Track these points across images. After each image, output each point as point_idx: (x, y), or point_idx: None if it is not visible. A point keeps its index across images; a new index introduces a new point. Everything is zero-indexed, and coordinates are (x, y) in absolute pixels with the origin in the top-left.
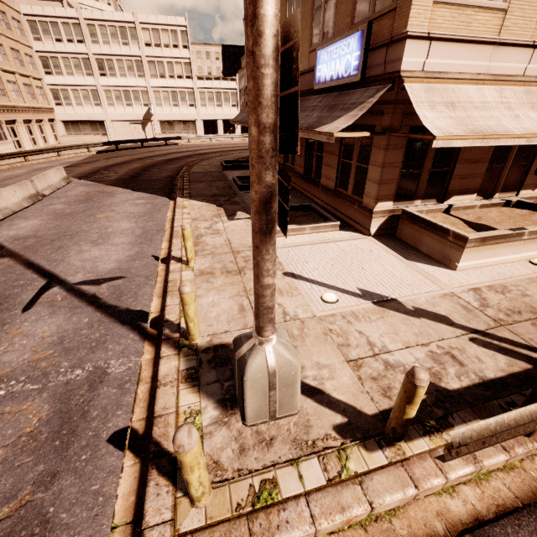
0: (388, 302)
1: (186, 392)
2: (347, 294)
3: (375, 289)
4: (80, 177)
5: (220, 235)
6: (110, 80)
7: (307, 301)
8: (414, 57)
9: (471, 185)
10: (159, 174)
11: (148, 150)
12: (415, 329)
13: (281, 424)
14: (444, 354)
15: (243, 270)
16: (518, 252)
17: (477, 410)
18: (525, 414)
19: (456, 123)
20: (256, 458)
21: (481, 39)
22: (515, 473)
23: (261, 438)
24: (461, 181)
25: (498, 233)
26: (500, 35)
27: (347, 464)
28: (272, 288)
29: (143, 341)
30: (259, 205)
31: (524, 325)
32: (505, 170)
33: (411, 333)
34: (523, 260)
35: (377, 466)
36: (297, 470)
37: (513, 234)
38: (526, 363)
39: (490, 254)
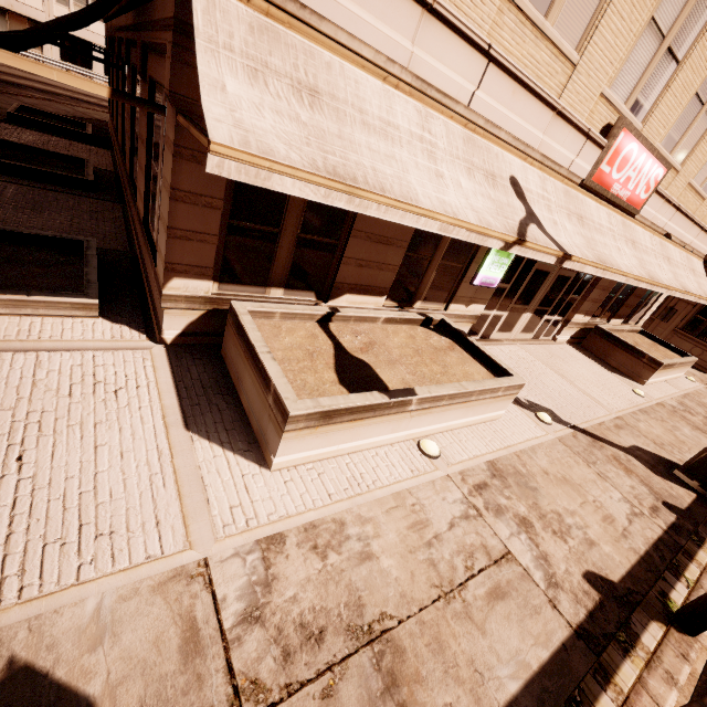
0: None
1: None
2: None
3: None
4: None
5: None
6: None
7: None
8: None
9: (378, 281)
10: None
11: None
12: None
13: None
14: None
15: None
16: (403, 428)
17: None
18: None
19: (302, 137)
20: None
21: None
22: None
23: None
24: (359, 270)
25: (360, 403)
26: None
27: None
28: None
29: None
30: None
31: None
32: (433, 268)
33: None
34: (412, 439)
35: None
36: None
37: (389, 403)
38: None
39: (347, 437)
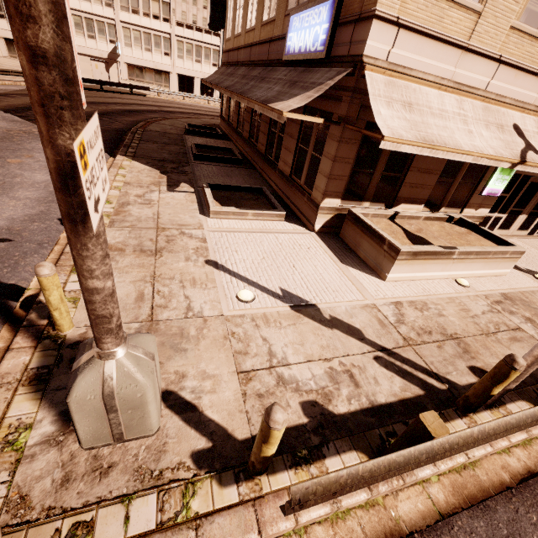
0: (307, 307)
1: (24, 398)
2: (267, 293)
3: (298, 291)
4: (7, 110)
5: (150, 206)
6: (69, 0)
7: (220, 297)
8: (380, 42)
9: (420, 196)
10: (109, 125)
11: (106, 95)
12: (324, 341)
13: (130, 447)
14: (343, 372)
15: (161, 251)
16: (447, 270)
17: (355, 440)
18: (384, 464)
19: (409, 127)
20: (79, 492)
21: (450, 40)
22: (375, 511)
23: (97, 465)
24: (411, 190)
25: (430, 249)
26: (470, 40)
27: (191, 502)
28: (103, 293)
29: (1, 324)
30: (56, 180)
31: (430, 347)
32: (454, 186)
33: (318, 345)
34: (451, 278)
35: (224, 506)
36: (126, 509)
37: (444, 252)
38: (419, 389)
39: (420, 269)
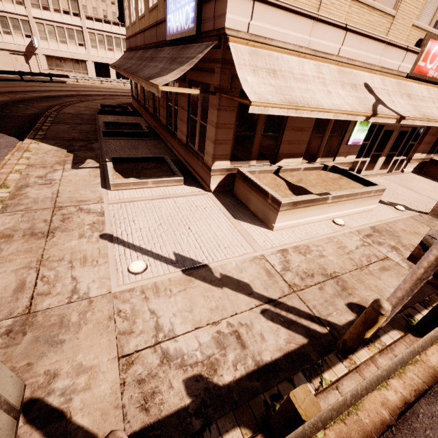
0: (199, 269)
1: None
2: (160, 260)
3: (191, 253)
4: None
5: (50, 186)
6: None
7: (110, 272)
8: (239, 15)
9: (298, 150)
10: (23, 111)
11: (26, 84)
12: (213, 302)
13: None
14: (230, 334)
15: (53, 232)
16: (325, 213)
17: (239, 413)
18: None
19: (274, 91)
20: None
21: (302, 11)
22: None
23: None
24: (289, 146)
25: (307, 198)
26: (319, 12)
27: None
28: None
29: None
30: None
31: (313, 290)
32: (325, 139)
33: (207, 308)
34: (329, 219)
35: None
36: None
37: (319, 199)
38: (303, 337)
39: (301, 216)
